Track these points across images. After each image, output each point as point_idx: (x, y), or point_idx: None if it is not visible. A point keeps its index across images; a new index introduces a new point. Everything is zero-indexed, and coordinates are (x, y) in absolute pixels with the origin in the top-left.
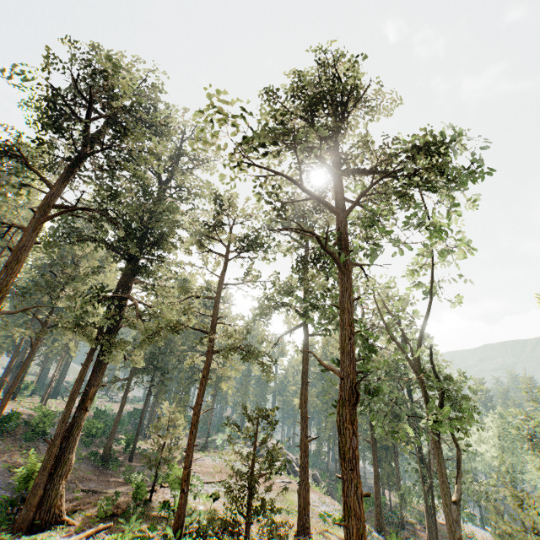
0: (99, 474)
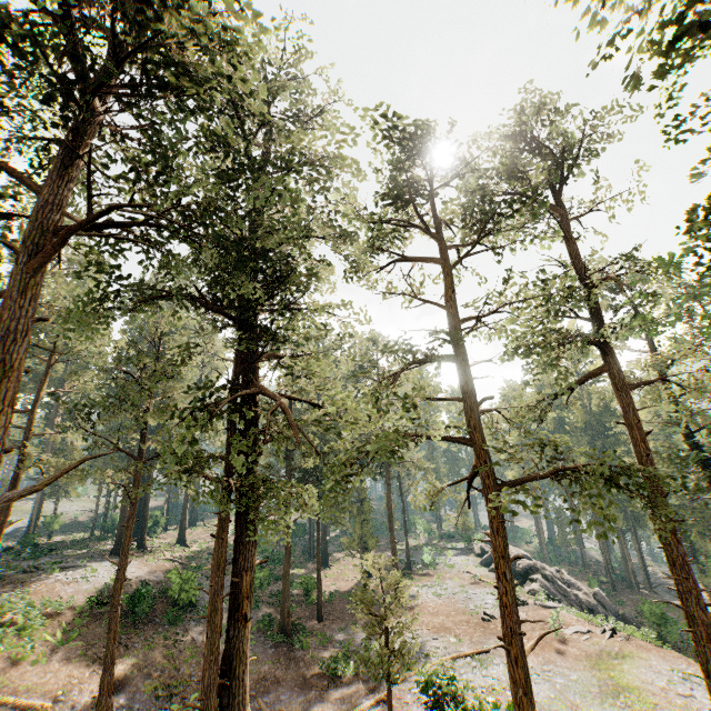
0: (285, 663)
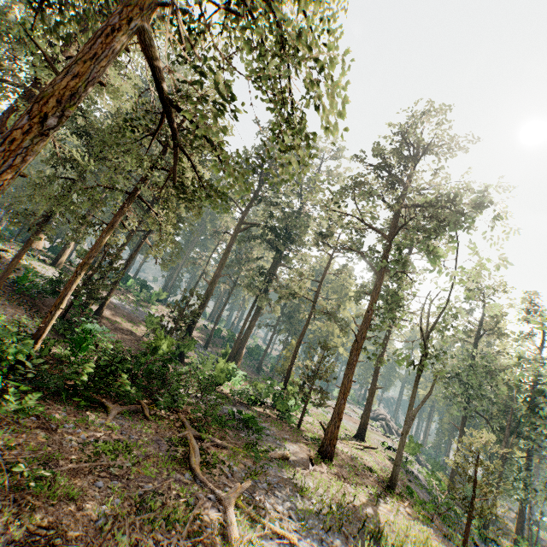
0: (254, 375)
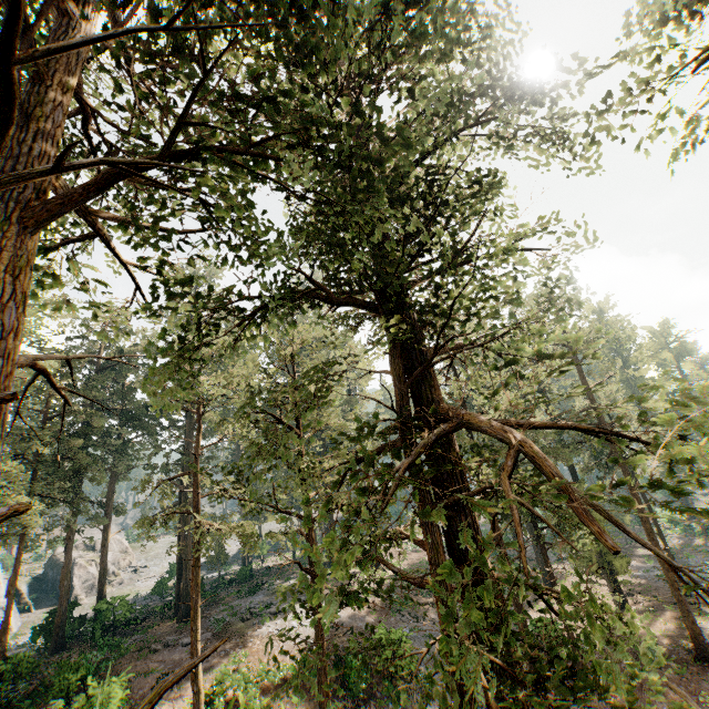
0: None
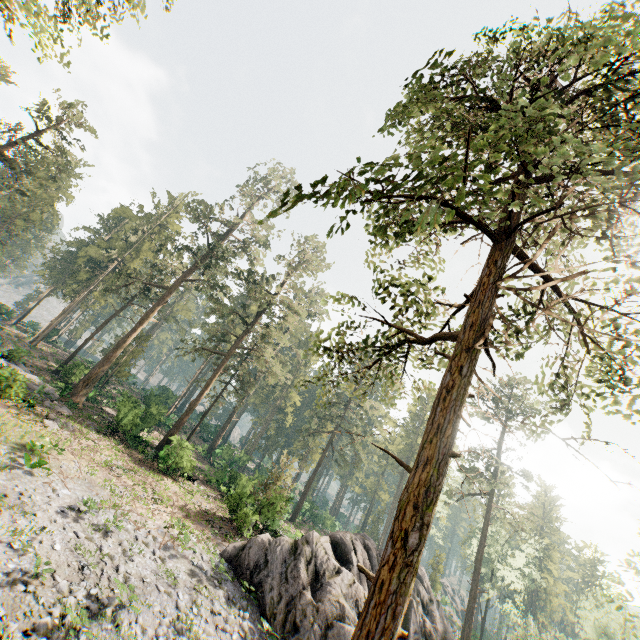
0: None
